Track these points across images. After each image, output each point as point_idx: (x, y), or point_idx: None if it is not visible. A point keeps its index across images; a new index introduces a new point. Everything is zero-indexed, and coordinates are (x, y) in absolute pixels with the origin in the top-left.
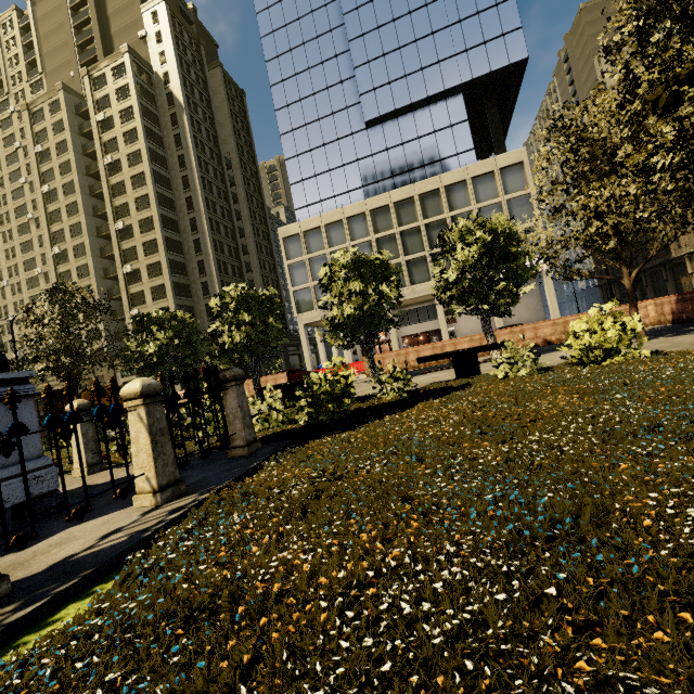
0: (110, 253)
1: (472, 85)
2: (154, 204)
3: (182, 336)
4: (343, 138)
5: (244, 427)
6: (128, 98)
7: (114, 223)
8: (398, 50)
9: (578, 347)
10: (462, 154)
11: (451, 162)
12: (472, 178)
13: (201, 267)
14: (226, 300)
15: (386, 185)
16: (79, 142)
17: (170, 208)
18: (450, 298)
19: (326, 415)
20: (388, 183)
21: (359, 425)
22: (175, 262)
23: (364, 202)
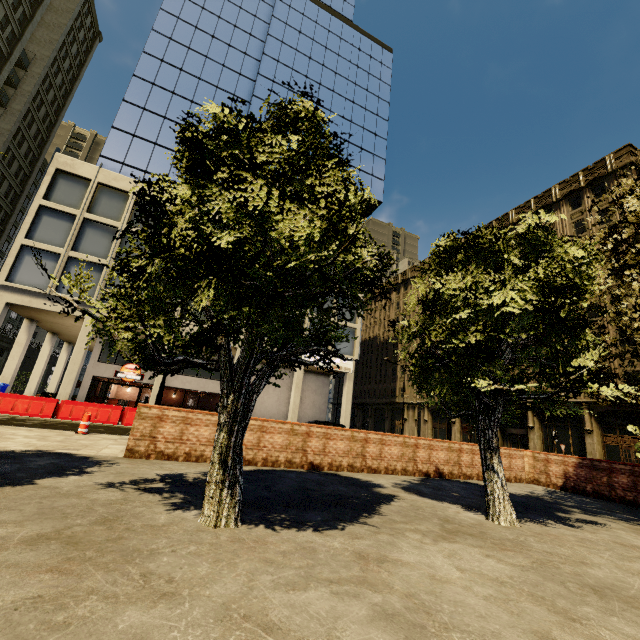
0: None
1: None
2: None
3: None
4: None
5: None
6: None
7: None
8: None
9: None
10: None
11: None
12: None
13: None
14: None
15: None
16: None
17: None
18: (453, 350)
19: None
20: None
21: None
22: None
23: None
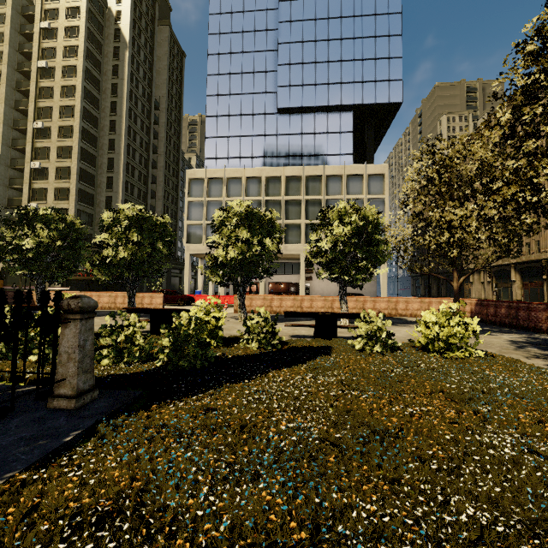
0: (21, 146)
1: (361, 108)
2: (78, 116)
3: (67, 239)
4: (257, 114)
5: (78, 373)
6: (77, 18)
7: (33, 121)
8: (314, 64)
9: (426, 335)
10: (343, 155)
11: (334, 159)
12: (347, 175)
13: (109, 182)
14: (119, 216)
15: (282, 161)
16: (17, 39)
17: (93, 124)
18: (319, 264)
19: (188, 361)
20: (284, 160)
21: (221, 384)
22: (85, 172)
23: (263, 169)
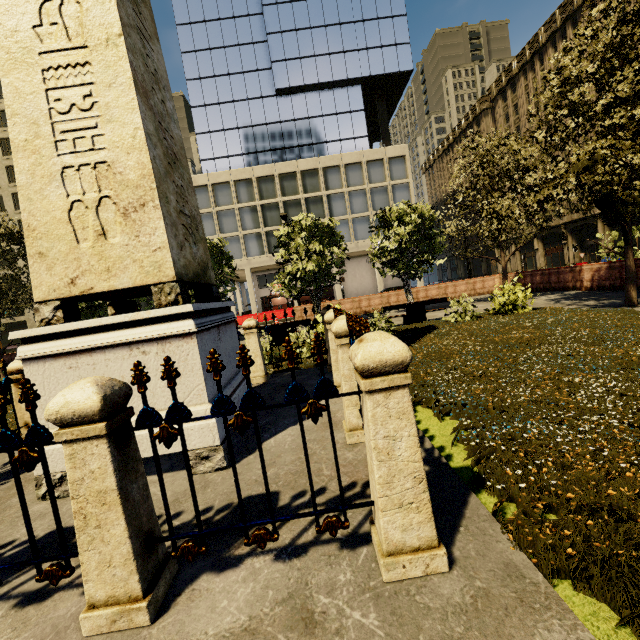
0: None
1: (369, 80)
2: None
3: None
4: (253, 99)
5: None
6: None
7: None
8: (309, 29)
9: (498, 303)
10: (358, 139)
11: (349, 143)
12: (366, 161)
13: None
14: None
15: (292, 153)
16: None
17: None
18: (383, 263)
19: None
20: (294, 152)
21: None
22: None
23: (274, 165)
